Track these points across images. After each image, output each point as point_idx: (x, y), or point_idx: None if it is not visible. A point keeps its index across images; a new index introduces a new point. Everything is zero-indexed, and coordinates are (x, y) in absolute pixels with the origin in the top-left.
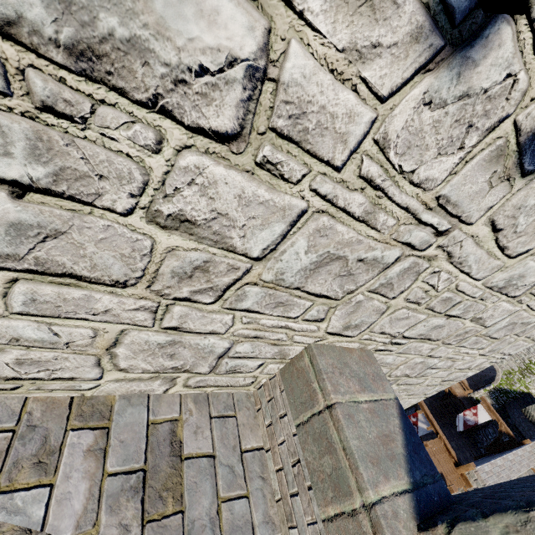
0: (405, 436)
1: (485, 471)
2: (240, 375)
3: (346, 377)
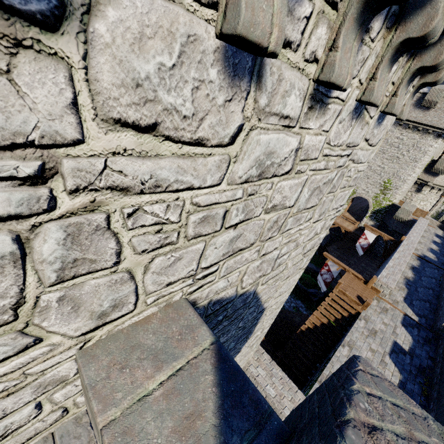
0: (221, 392)
1: (384, 276)
2: (26, 427)
3: (131, 368)
